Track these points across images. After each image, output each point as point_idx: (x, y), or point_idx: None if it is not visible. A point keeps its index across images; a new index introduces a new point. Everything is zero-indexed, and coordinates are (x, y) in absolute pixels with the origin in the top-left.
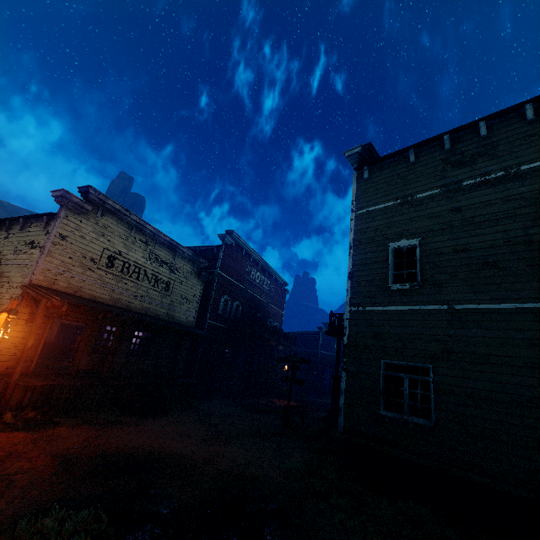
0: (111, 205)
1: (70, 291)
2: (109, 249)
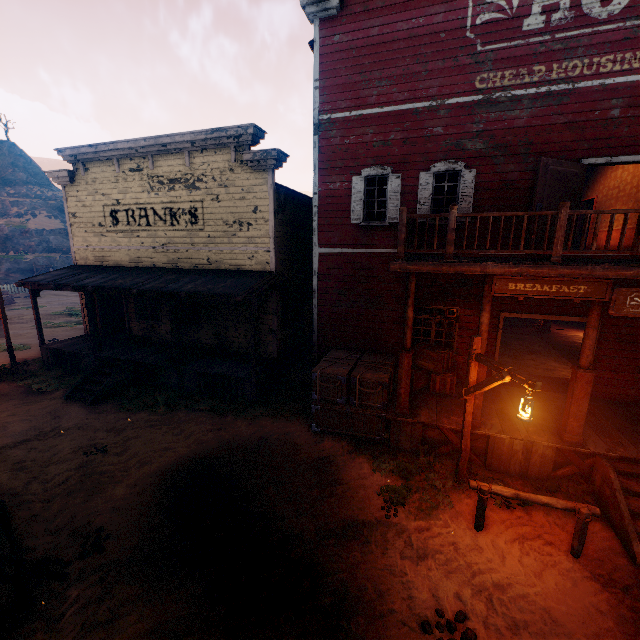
0: (79, 153)
1: (99, 263)
2: (108, 204)
